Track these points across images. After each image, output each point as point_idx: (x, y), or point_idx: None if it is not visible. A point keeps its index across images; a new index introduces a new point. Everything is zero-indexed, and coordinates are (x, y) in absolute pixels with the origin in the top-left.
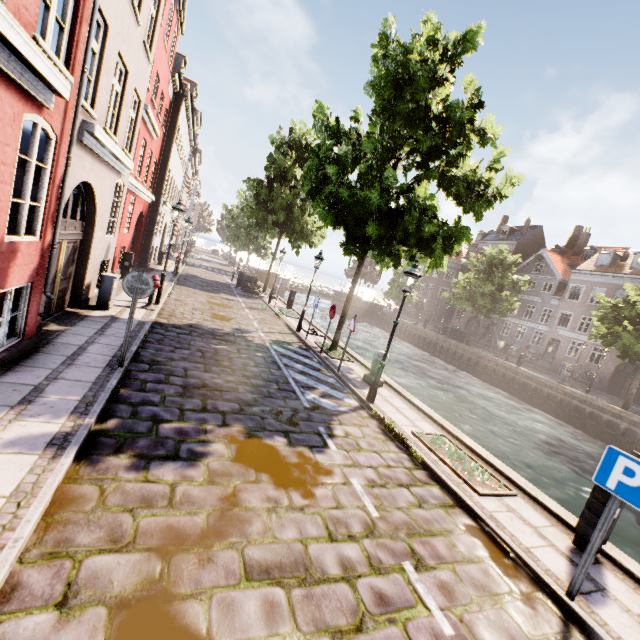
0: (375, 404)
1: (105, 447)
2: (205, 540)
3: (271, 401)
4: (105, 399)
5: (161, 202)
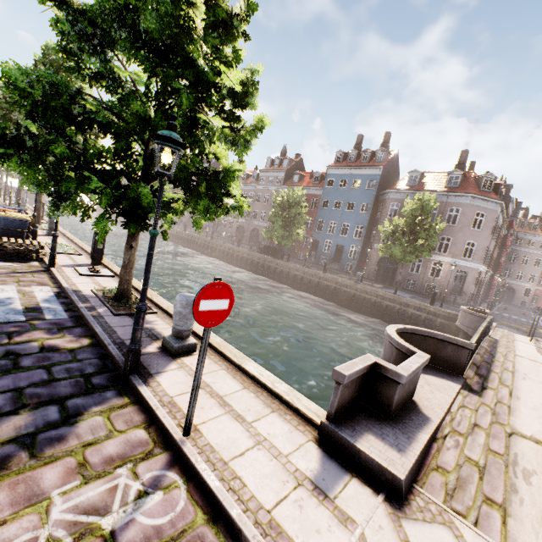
0: None
1: None
2: None
3: None
4: None
5: None
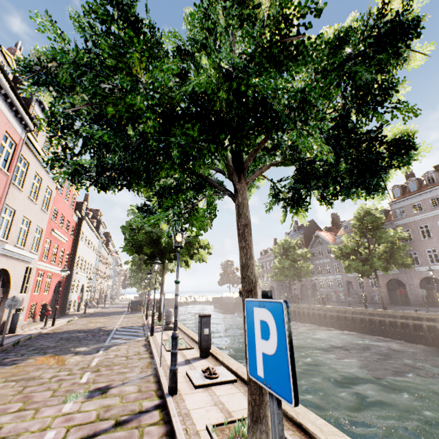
0: (154, 336)
1: None
2: None
3: (84, 345)
4: None
5: (74, 273)
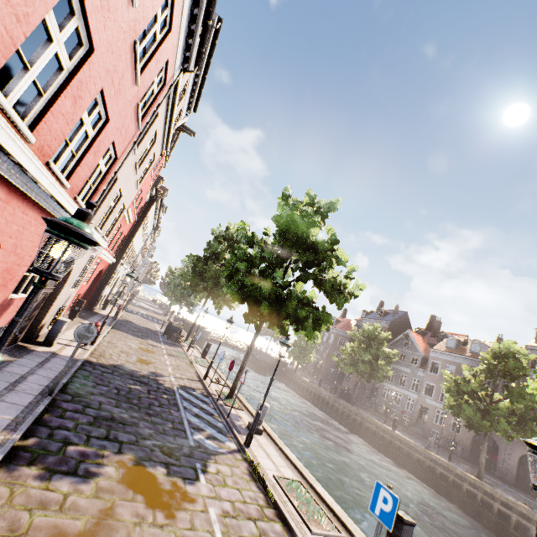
0: (250, 449)
1: (22, 459)
2: None
3: (163, 437)
4: (32, 420)
5: (119, 263)
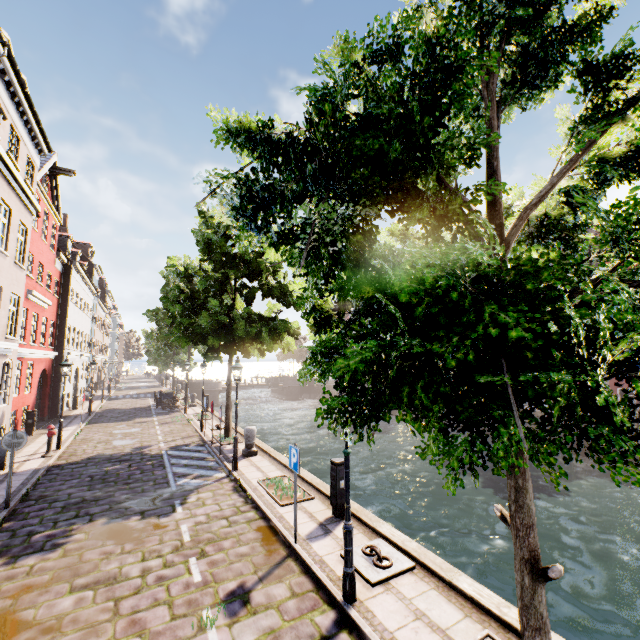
0: (239, 470)
1: None
2: (48, 584)
3: (142, 495)
4: None
5: (65, 354)
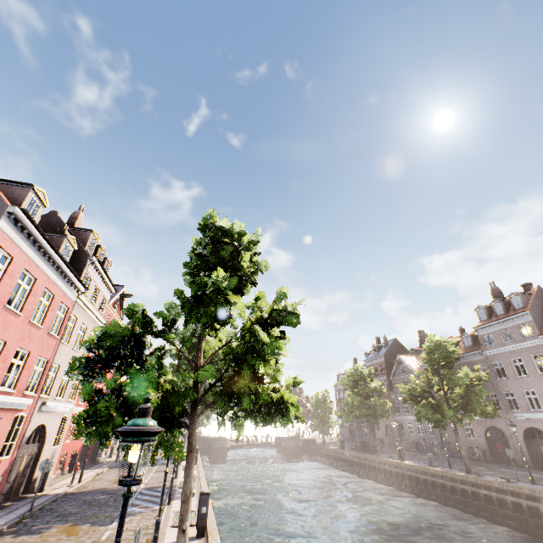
0: (171, 505)
1: (6, 534)
2: None
3: (102, 513)
4: (15, 521)
5: None
